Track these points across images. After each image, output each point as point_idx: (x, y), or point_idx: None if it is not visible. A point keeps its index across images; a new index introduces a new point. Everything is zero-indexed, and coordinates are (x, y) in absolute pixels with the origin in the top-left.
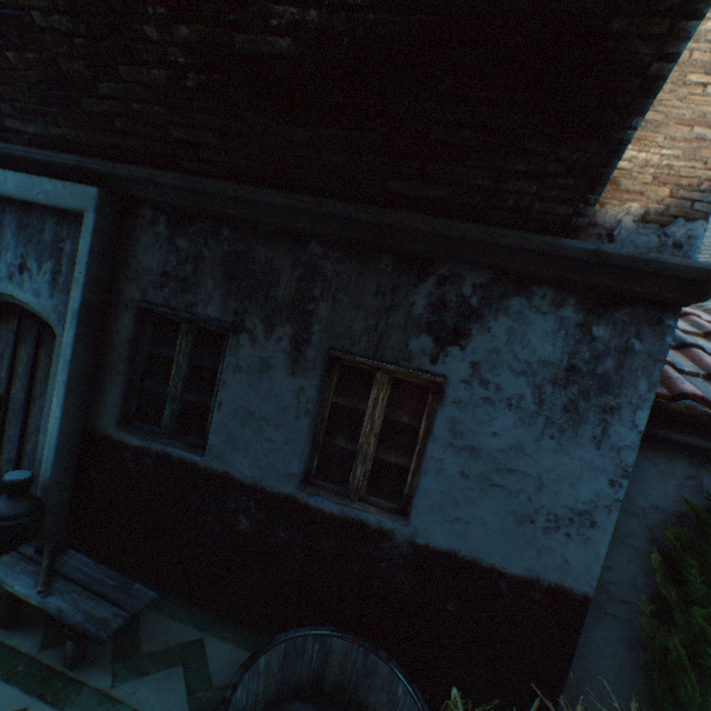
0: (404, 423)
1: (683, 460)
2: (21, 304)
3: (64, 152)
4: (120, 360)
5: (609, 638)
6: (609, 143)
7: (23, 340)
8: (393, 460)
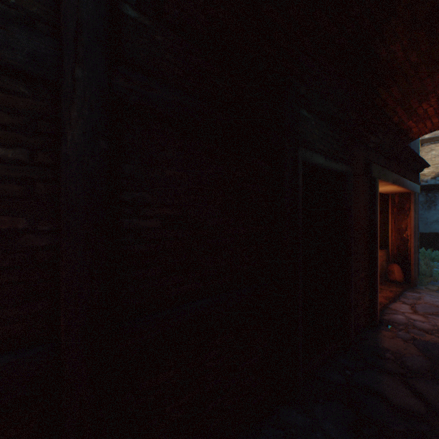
0: None
1: None
2: None
3: None
4: None
5: None
6: None
7: None
8: None
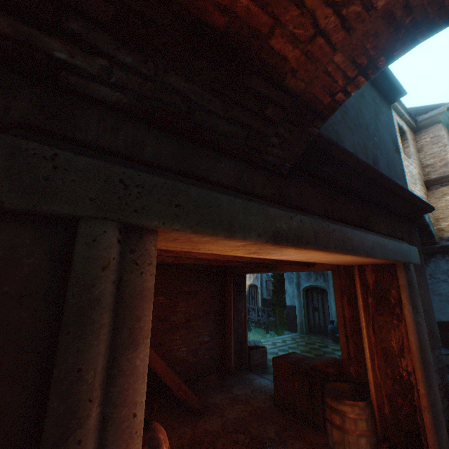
0: None
1: None
2: (317, 286)
3: None
4: None
5: None
6: (427, 231)
7: (318, 294)
8: None
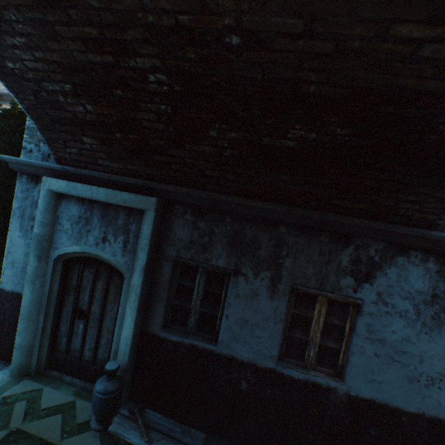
0: (336, 324)
1: None
2: (100, 259)
3: (132, 176)
4: (163, 291)
5: None
6: None
7: (99, 278)
8: (330, 345)
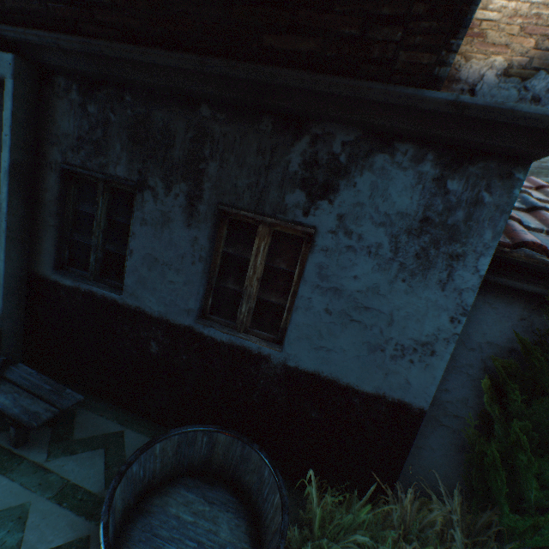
0: (282, 269)
1: (519, 305)
2: None
3: None
4: (50, 215)
5: (442, 443)
6: None
7: None
8: (273, 300)
